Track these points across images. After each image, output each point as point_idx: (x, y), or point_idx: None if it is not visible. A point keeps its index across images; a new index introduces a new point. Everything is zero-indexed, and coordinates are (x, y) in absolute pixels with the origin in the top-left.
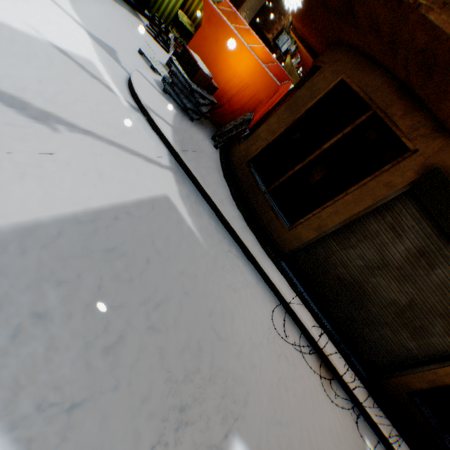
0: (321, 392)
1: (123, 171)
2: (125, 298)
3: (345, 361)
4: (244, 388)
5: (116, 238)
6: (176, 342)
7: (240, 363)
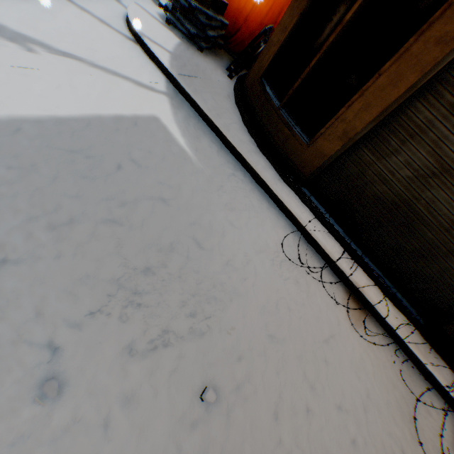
0: (346, 326)
1: (103, 90)
2: (83, 191)
3: (390, 301)
4: (225, 295)
5: (83, 142)
6: (141, 238)
7: (224, 273)
